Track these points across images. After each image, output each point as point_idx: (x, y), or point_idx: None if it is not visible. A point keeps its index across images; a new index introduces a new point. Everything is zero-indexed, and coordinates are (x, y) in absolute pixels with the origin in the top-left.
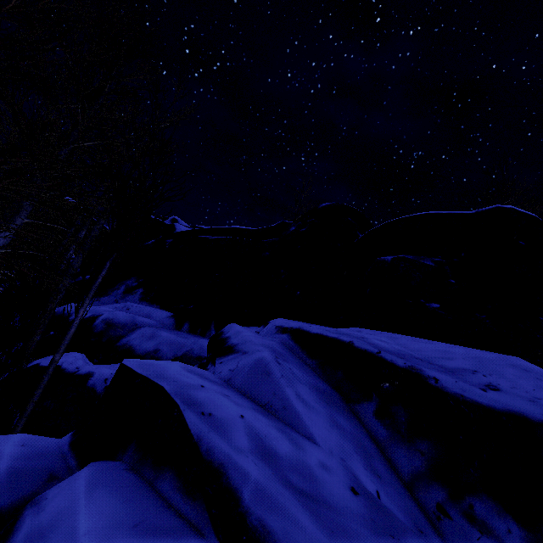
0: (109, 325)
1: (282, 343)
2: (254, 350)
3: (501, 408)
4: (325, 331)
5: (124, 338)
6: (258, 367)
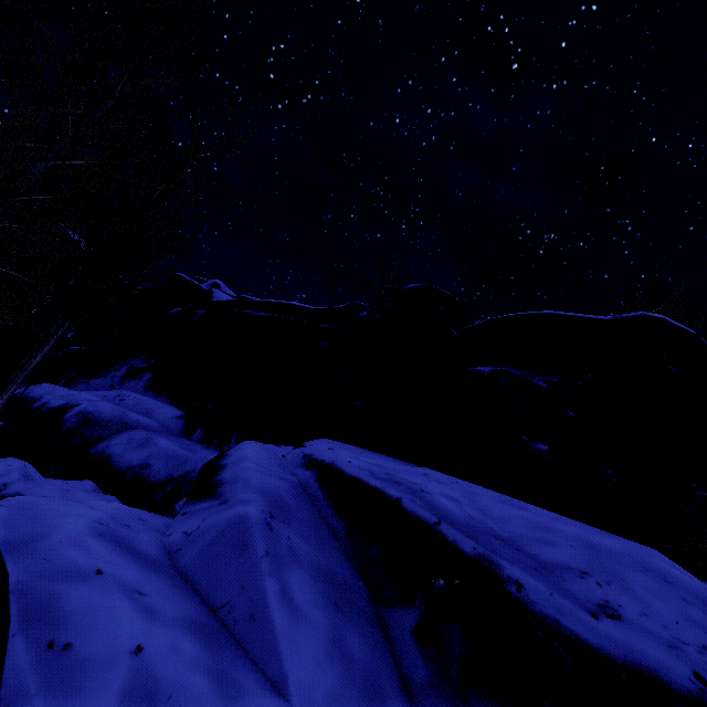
0: (85, 421)
1: (301, 484)
2: (236, 501)
3: (621, 656)
4: (367, 474)
5: (102, 443)
6: (231, 534)
